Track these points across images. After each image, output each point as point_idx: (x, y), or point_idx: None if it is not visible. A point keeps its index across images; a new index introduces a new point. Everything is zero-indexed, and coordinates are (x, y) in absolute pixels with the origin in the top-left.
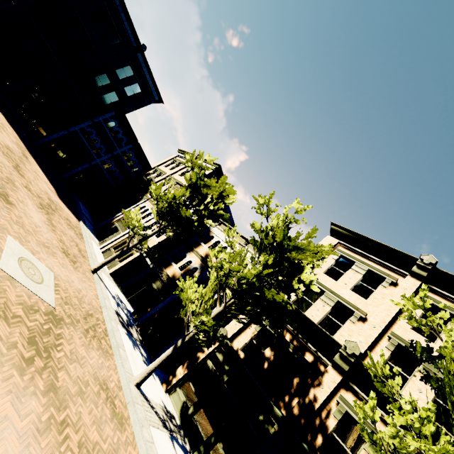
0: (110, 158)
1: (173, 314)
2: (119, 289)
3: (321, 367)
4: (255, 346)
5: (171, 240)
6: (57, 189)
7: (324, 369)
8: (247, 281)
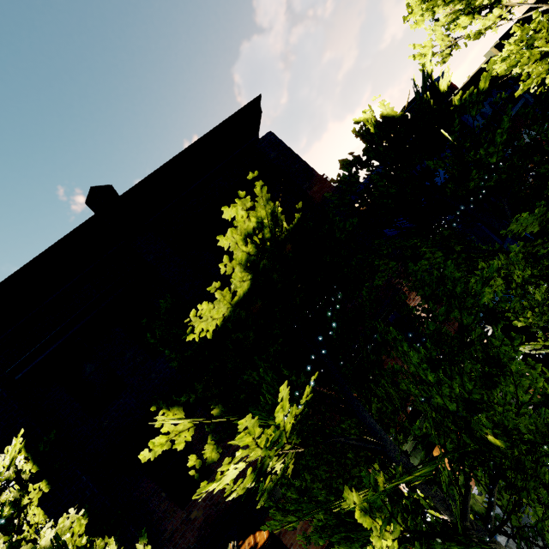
0: None
1: None
2: None
3: None
4: None
5: None
6: None
7: None
8: None
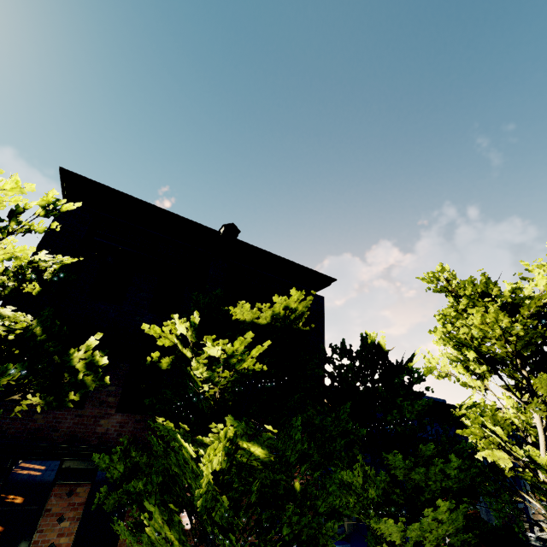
0: None
1: None
2: None
3: None
4: None
5: None
6: None
7: None
8: None
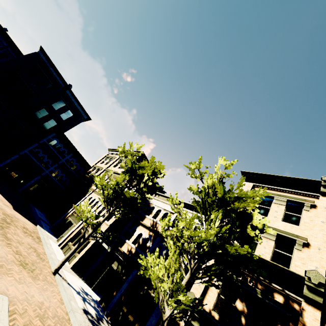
0: (56, 167)
1: (138, 291)
2: (82, 280)
3: (295, 306)
4: (225, 301)
5: (120, 220)
6: (12, 202)
7: (298, 307)
8: (207, 242)
